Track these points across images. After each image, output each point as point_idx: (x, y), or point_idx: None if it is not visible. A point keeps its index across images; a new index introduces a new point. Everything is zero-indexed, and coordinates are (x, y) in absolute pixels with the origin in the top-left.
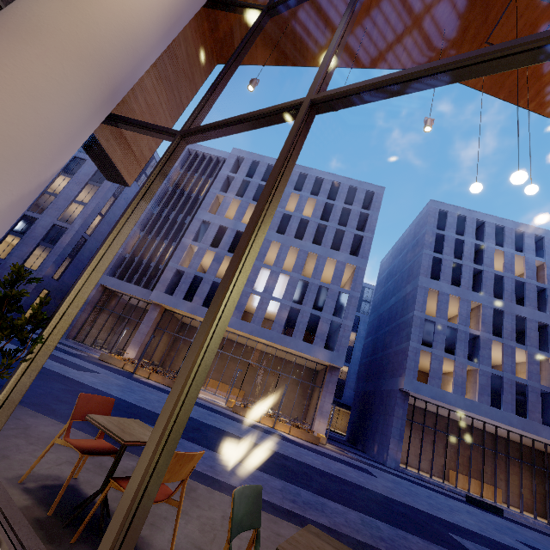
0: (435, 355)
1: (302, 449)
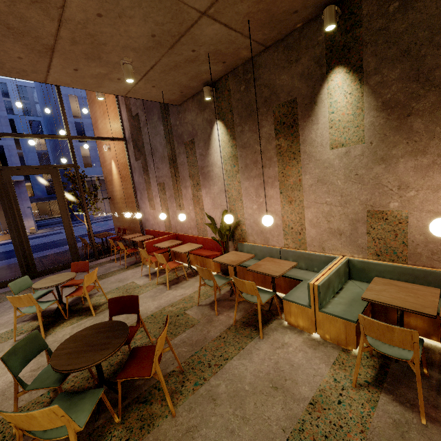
0: (91, 147)
1: (4, 246)
